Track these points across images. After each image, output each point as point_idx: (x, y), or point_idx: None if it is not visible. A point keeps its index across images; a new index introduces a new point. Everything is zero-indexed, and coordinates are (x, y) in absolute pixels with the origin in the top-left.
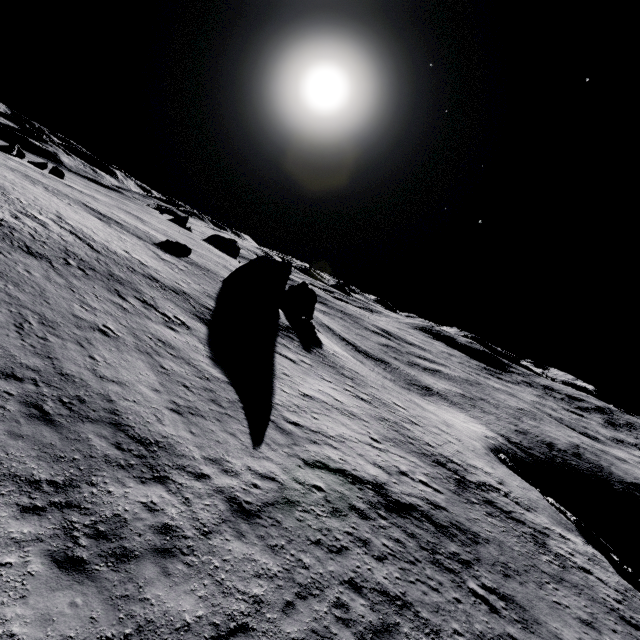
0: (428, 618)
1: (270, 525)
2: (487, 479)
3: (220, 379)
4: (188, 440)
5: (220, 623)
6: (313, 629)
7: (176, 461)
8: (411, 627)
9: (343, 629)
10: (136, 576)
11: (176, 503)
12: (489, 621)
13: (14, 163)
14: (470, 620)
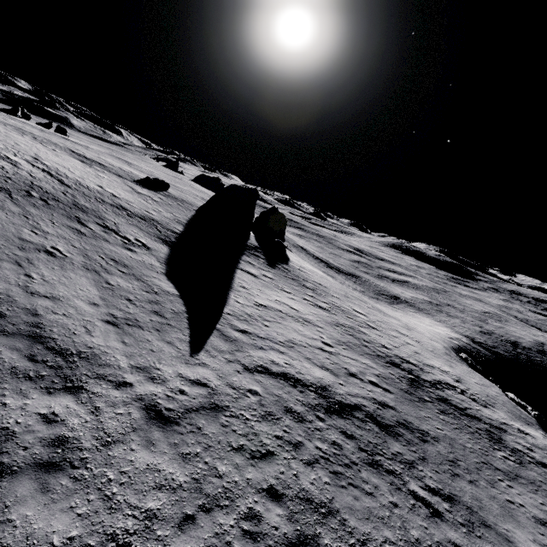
0: (356, 526)
1: (188, 432)
2: (443, 377)
3: (170, 293)
4: (117, 350)
5: (95, 544)
6: (211, 546)
7: (97, 370)
8: (333, 538)
9: (249, 544)
10: (5, 494)
11: (82, 413)
12: (428, 526)
13: (14, 121)
14: (406, 526)
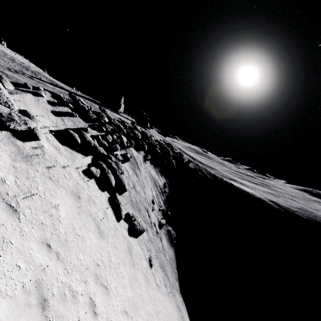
0: None
1: None
2: None
3: (26, 73)
4: None
5: None
6: None
7: None
8: None
9: None
10: None
11: None
12: (1, 66)
13: None
14: None
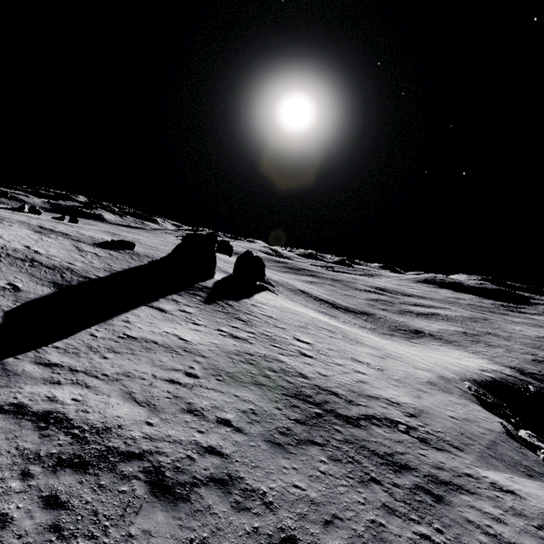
0: None
1: None
2: (385, 411)
3: None
4: None
5: None
6: None
7: None
8: None
9: None
10: None
11: None
12: None
13: (8, 214)
14: None
